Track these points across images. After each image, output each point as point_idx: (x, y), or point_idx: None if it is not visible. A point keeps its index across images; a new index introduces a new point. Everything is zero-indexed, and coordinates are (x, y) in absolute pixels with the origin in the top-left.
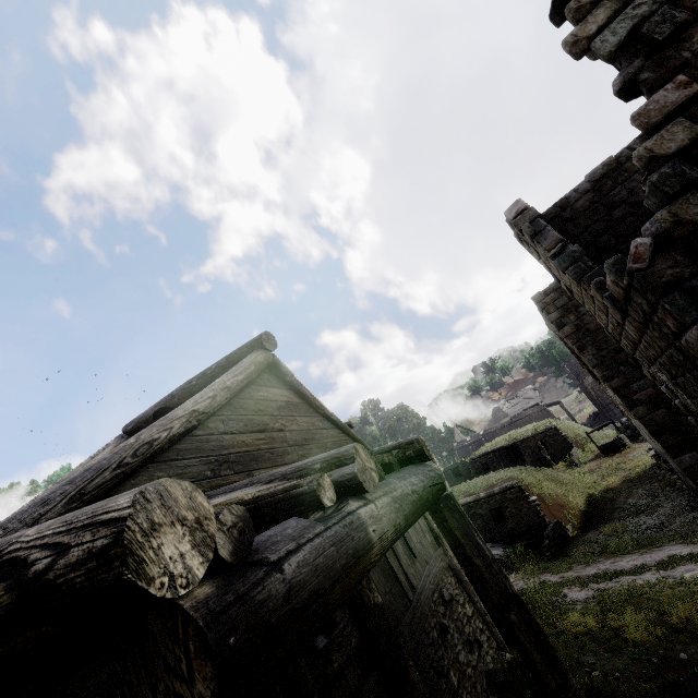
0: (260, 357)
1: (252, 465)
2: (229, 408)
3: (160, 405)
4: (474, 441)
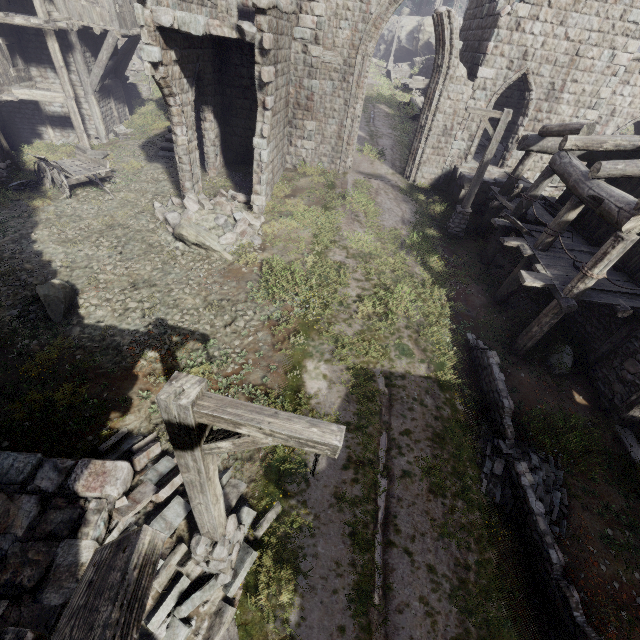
0: None
1: None
2: None
3: None
4: None
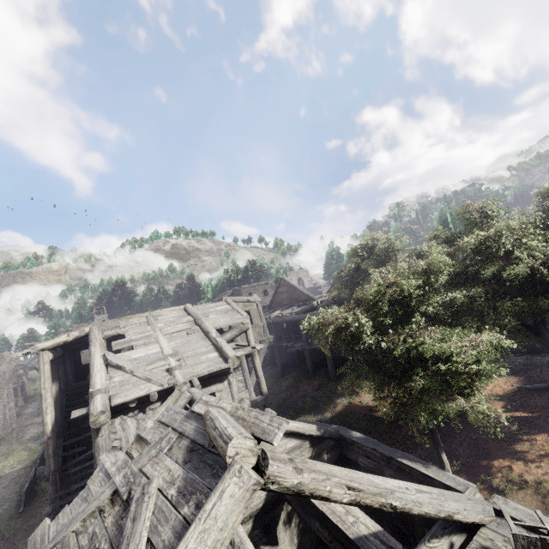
0: None
1: None
2: None
3: None
4: None
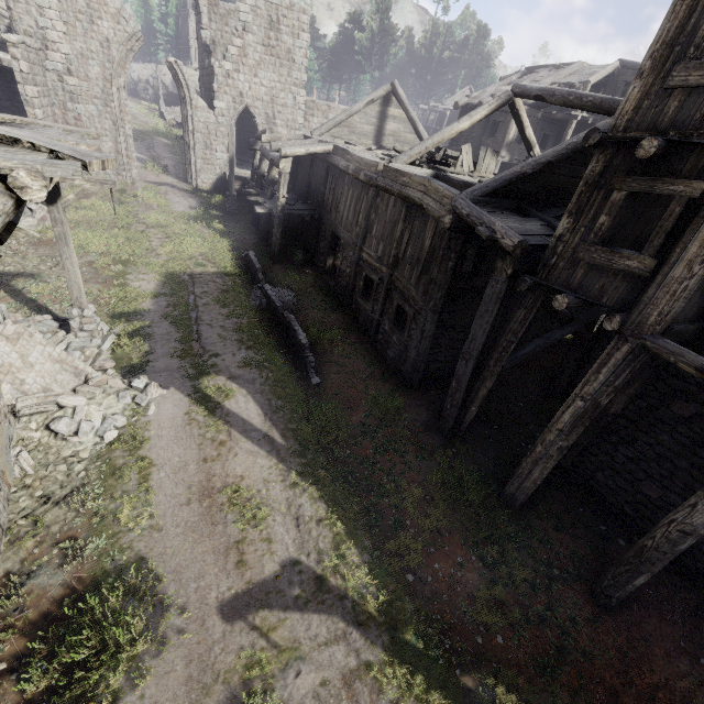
0: None
1: None
2: None
3: None
4: (442, 112)
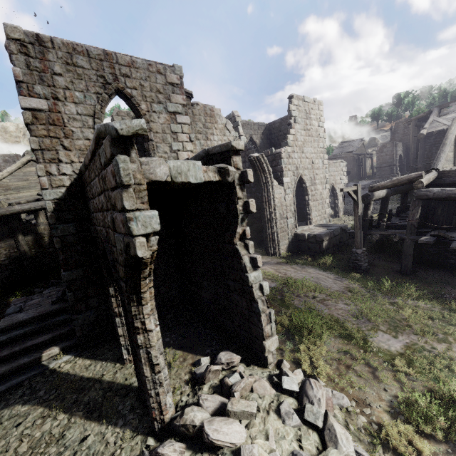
0: (24, 160)
1: (20, 189)
2: (12, 176)
3: (22, 157)
4: None
